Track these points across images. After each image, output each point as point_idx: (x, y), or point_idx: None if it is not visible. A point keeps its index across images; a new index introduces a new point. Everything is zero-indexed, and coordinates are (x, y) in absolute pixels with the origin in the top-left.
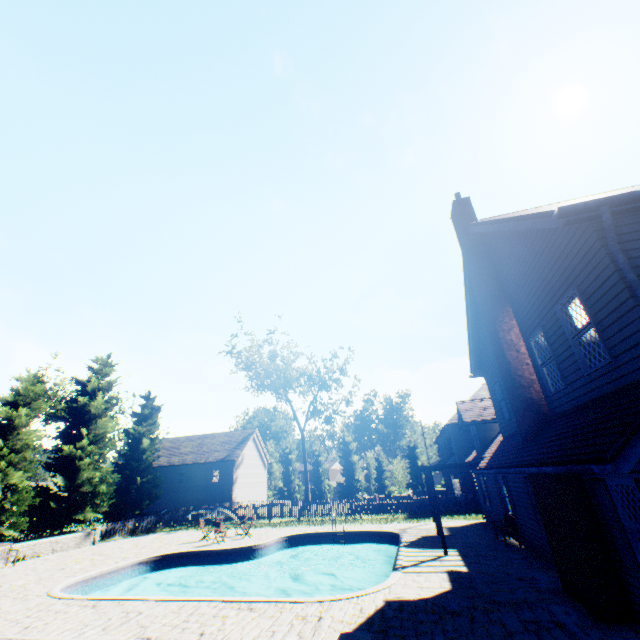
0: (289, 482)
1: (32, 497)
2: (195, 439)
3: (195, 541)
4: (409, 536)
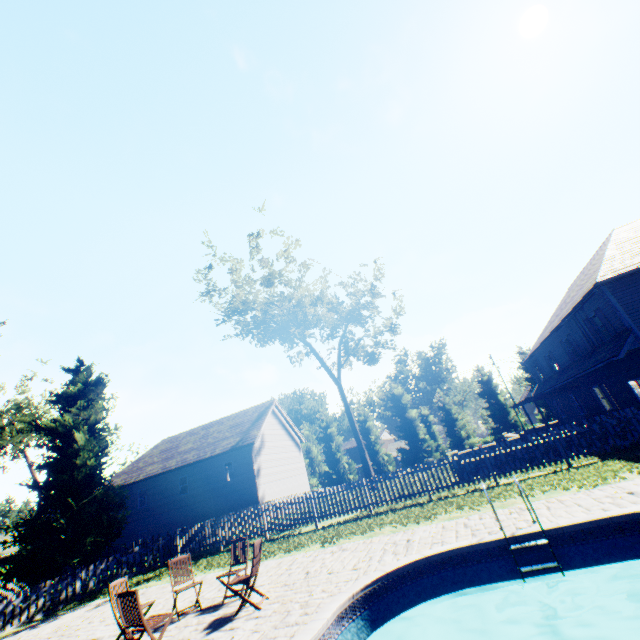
0: (335, 462)
1: None
2: (197, 432)
3: None
4: None
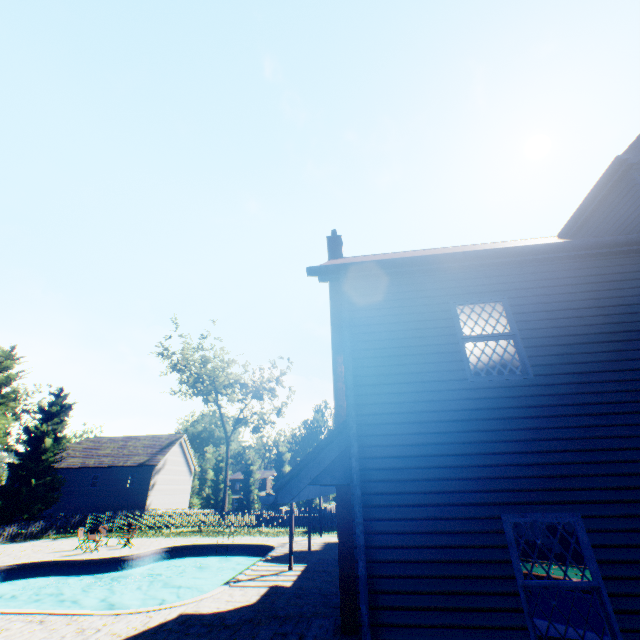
0: (218, 490)
1: None
2: (118, 441)
3: (69, 550)
4: (281, 550)
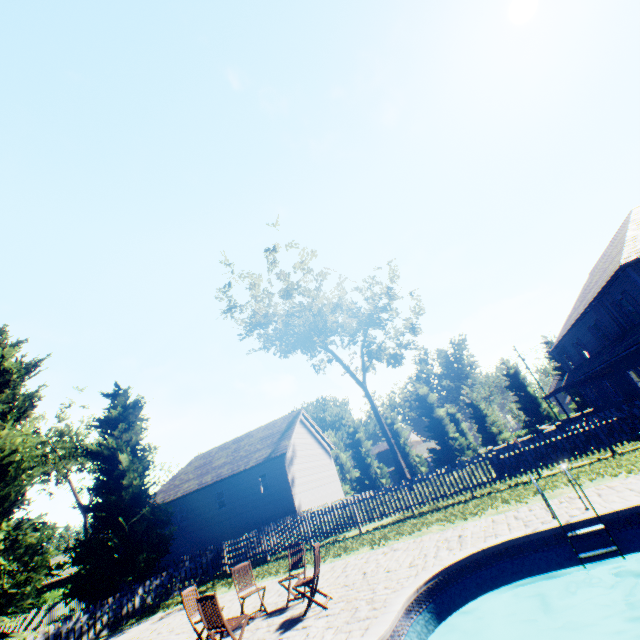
0: (366, 468)
1: None
2: (229, 446)
3: None
4: None
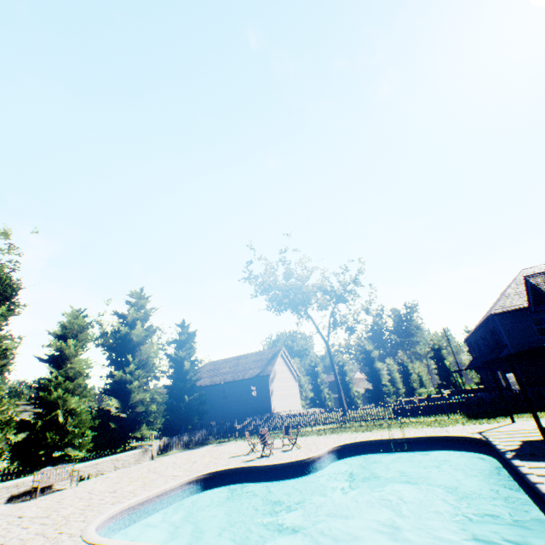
0: (319, 392)
1: (92, 419)
2: (231, 361)
3: (243, 454)
4: (503, 442)
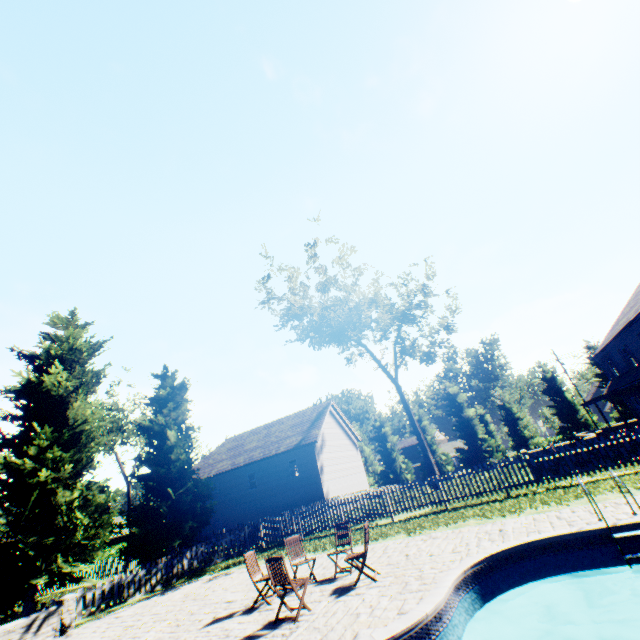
0: (391, 462)
1: None
2: (260, 431)
3: (240, 611)
4: None
